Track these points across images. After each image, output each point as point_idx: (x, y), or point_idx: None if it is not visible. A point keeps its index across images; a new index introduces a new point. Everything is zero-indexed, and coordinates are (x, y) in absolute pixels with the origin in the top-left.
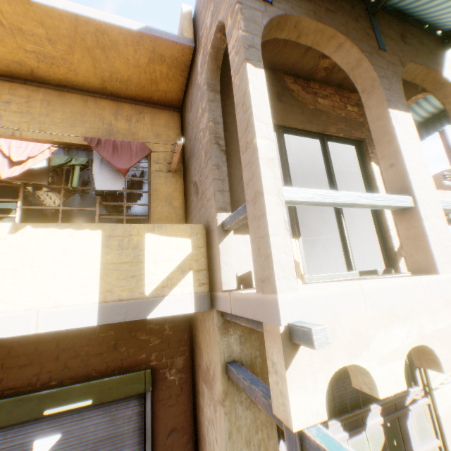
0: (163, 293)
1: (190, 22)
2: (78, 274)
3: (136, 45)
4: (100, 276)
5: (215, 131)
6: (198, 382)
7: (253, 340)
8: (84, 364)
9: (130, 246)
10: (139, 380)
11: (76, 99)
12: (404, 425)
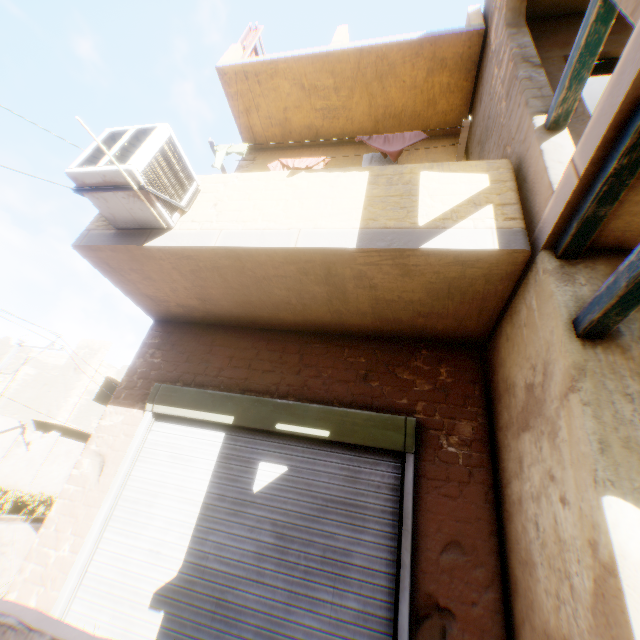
0: (443, 225)
1: (478, 16)
2: (340, 205)
3: (414, 59)
4: (363, 207)
5: (522, 55)
6: (505, 464)
7: None
8: (325, 389)
9: (400, 183)
10: (395, 429)
11: (348, 149)
12: None
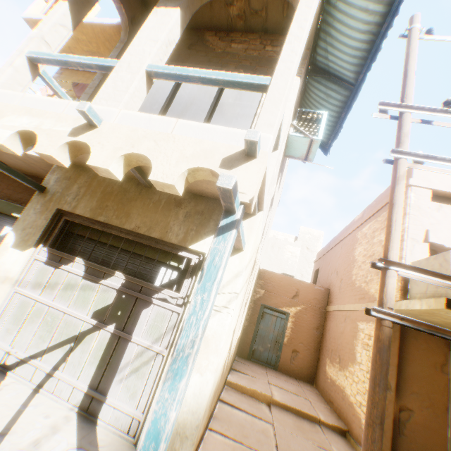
0: None
1: None
2: None
3: (119, 34)
4: None
5: None
6: None
7: (64, 183)
8: None
9: None
10: None
11: None
12: (139, 310)
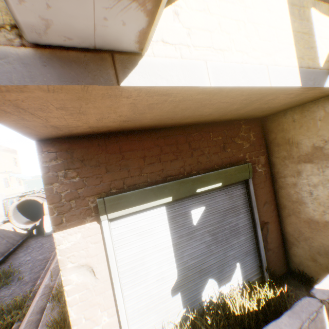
0: (328, 67)
1: None
2: (281, 38)
3: None
4: (293, 43)
5: None
6: (281, 171)
7: None
8: (208, 160)
9: (304, 19)
10: (245, 170)
11: None
12: None
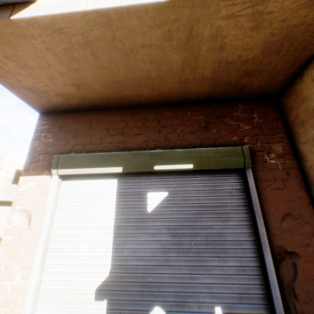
0: None
1: None
2: None
3: None
4: None
5: None
6: None
7: None
8: (180, 139)
9: None
10: (236, 155)
11: None
12: None
